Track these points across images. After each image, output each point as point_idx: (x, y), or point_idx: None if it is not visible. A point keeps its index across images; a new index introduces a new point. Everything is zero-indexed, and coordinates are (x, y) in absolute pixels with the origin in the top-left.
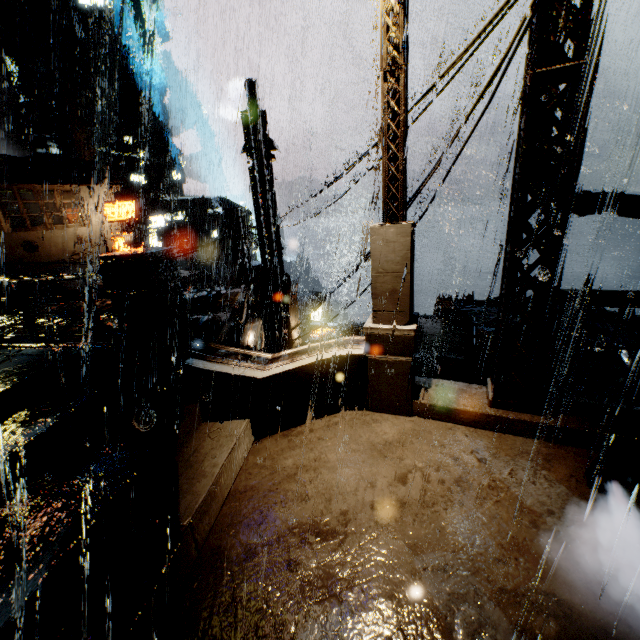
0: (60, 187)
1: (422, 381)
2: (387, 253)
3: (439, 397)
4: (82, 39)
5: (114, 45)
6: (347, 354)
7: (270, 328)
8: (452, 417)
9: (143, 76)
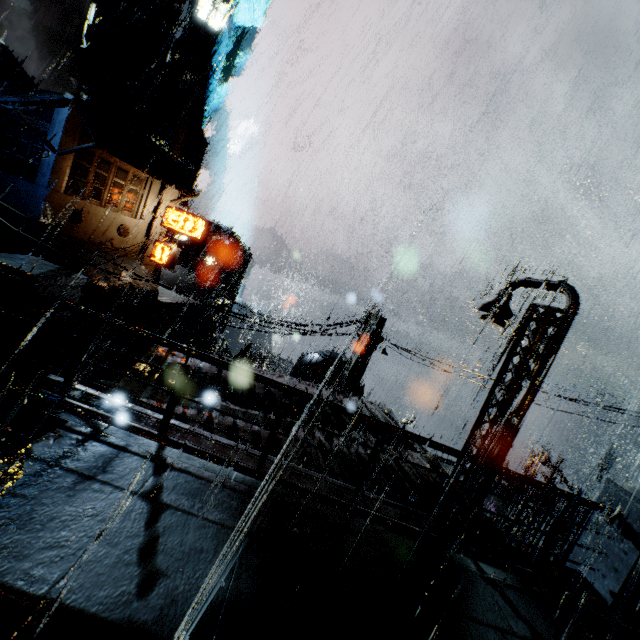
0: (137, 172)
1: None
2: None
3: None
4: (181, 39)
5: (207, 61)
6: None
7: None
8: None
9: (212, 95)
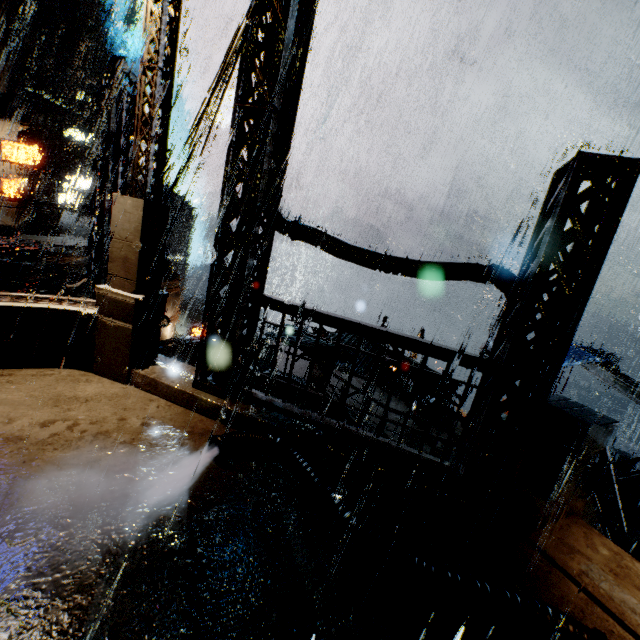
0: None
1: (163, 359)
2: (124, 222)
3: (159, 372)
4: None
5: (93, 2)
6: (79, 310)
7: (86, 295)
8: (159, 390)
9: (118, 44)
